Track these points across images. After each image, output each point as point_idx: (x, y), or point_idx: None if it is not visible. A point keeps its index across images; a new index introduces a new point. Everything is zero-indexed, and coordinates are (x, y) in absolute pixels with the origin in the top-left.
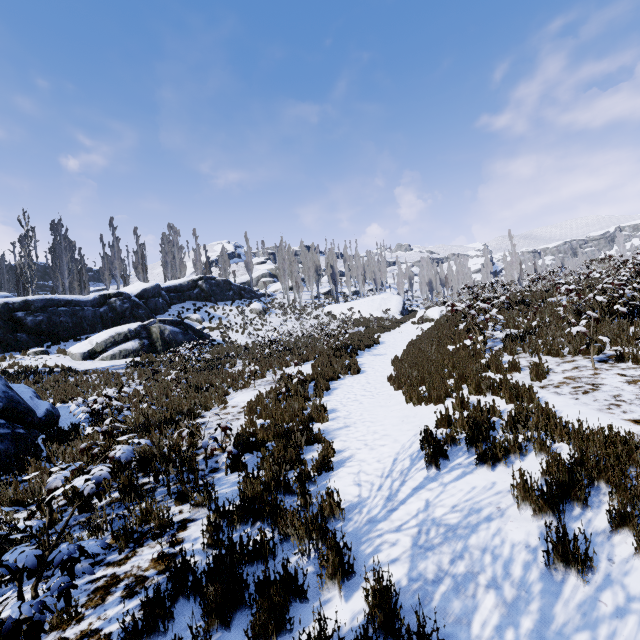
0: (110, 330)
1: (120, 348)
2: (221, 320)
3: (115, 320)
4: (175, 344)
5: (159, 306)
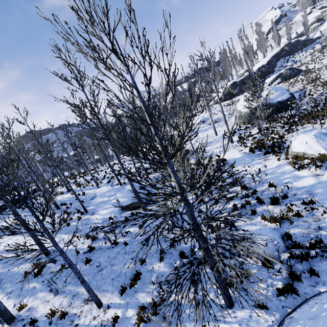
0: (271, 78)
1: (275, 82)
2: (300, 61)
3: (263, 75)
4: (292, 76)
5: (273, 65)
